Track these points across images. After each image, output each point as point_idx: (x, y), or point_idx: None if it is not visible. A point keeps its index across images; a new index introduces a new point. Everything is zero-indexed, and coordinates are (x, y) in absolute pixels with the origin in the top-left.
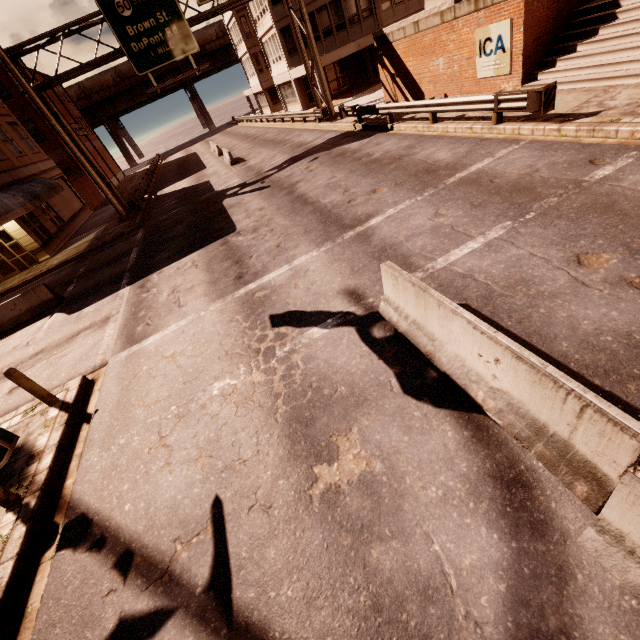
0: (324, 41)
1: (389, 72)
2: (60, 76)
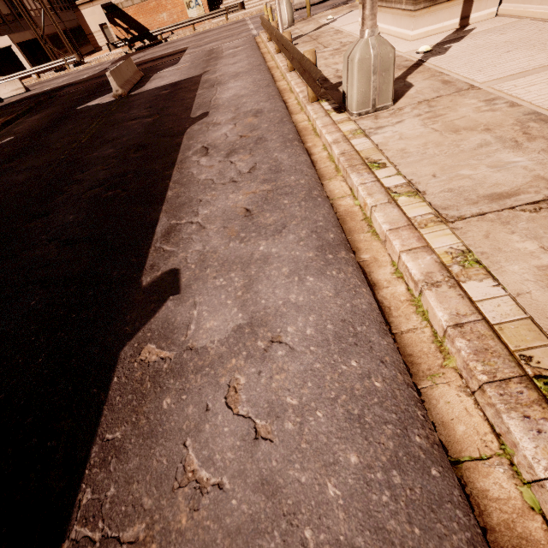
0: None
1: (123, 28)
2: None
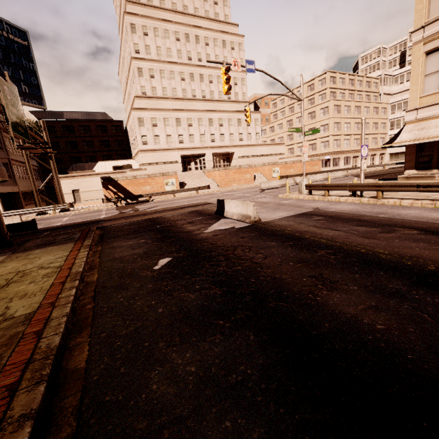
0: None
1: (112, 191)
2: None
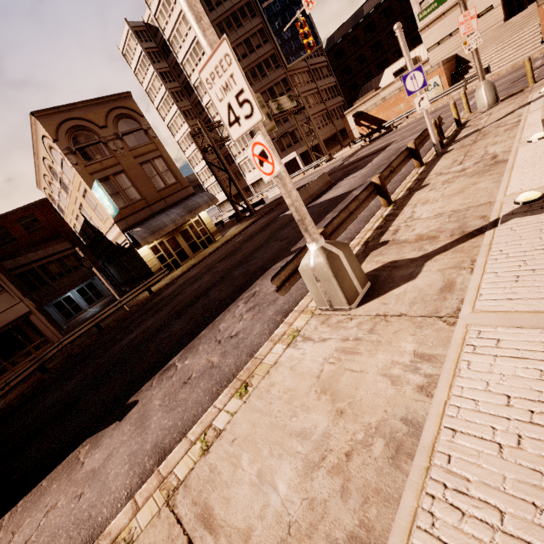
0: (287, 150)
1: (365, 126)
2: (223, 139)
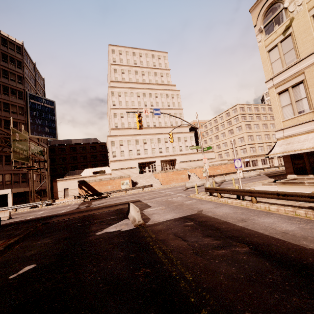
0: None
1: (84, 190)
2: None
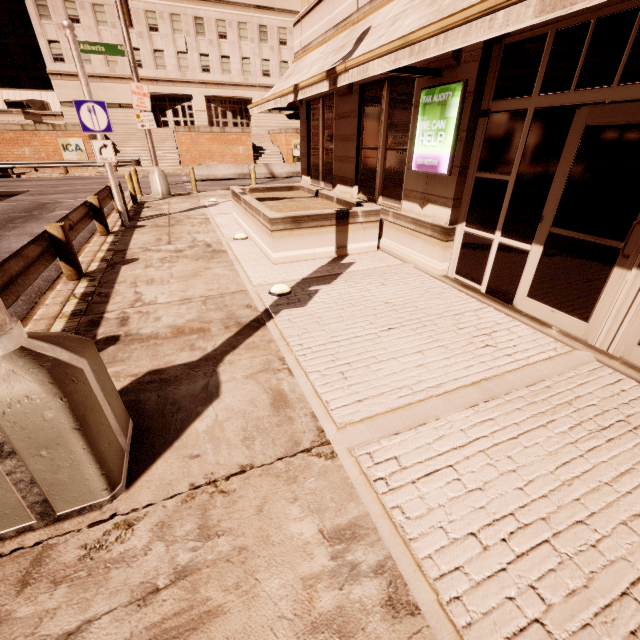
0: None
1: None
2: None
